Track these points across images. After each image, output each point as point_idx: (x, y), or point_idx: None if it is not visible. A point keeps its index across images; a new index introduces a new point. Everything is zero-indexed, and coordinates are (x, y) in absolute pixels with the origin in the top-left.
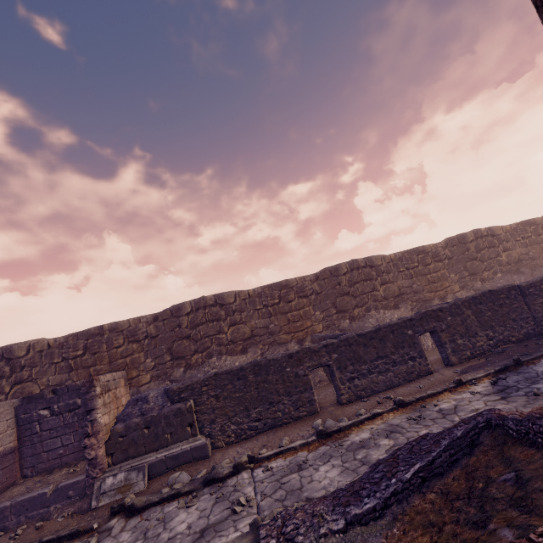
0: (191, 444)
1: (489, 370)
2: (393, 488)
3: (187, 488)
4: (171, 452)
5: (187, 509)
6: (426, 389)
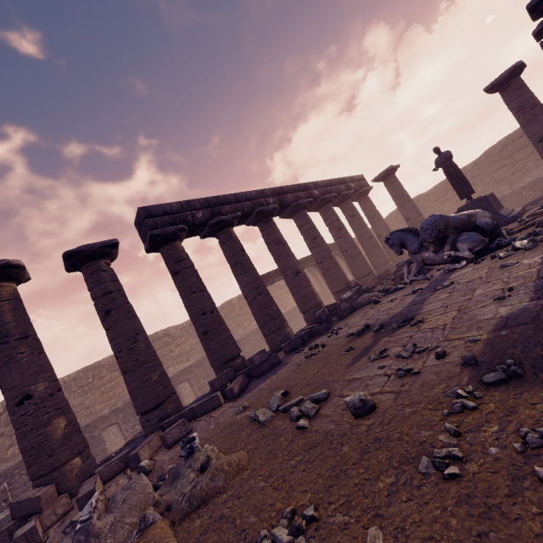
0: (7, 513)
1: None
2: None
3: None
4: None
5: None
6: None
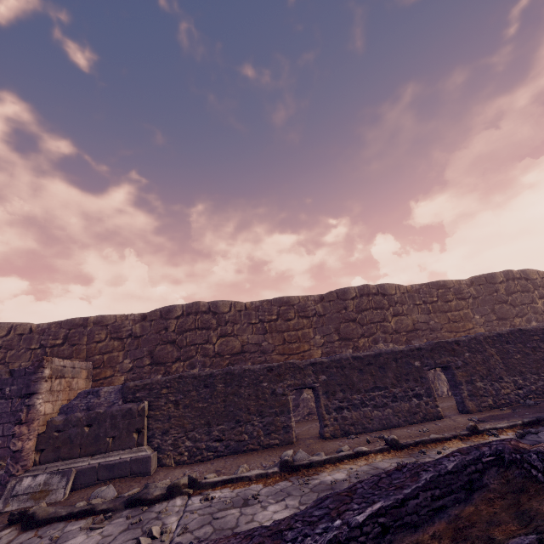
0: (133, 454)
1: (515, 421)
2: (332, 533)
3: (106, 505)
4: (108, 460)
5: (90, 531)
6: (431, 433)
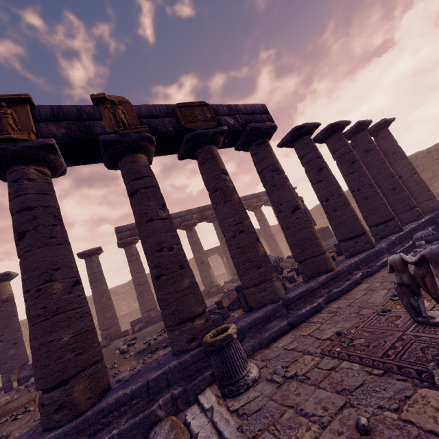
0: None
1: None
2: None
3: None
4: None
5: None
6: None
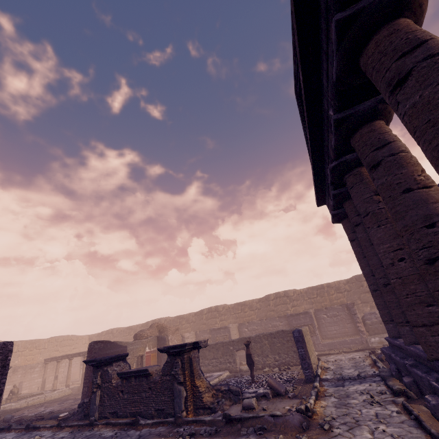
0: None
1: None
2: None
3: None
4: None
5: None
6: None
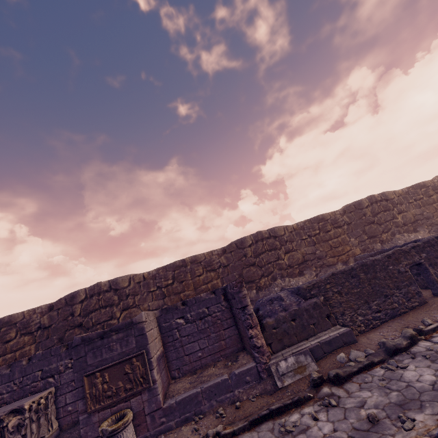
0: (336, 331)
1: None
2: None
3: (376, 358)
4: (322, 339)
5: (406, 369)
6: None
